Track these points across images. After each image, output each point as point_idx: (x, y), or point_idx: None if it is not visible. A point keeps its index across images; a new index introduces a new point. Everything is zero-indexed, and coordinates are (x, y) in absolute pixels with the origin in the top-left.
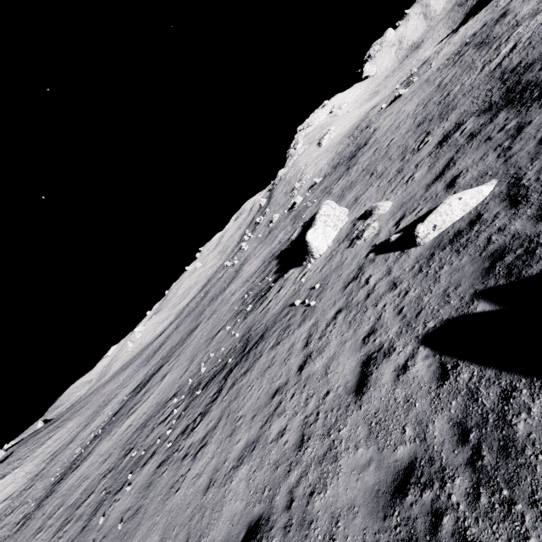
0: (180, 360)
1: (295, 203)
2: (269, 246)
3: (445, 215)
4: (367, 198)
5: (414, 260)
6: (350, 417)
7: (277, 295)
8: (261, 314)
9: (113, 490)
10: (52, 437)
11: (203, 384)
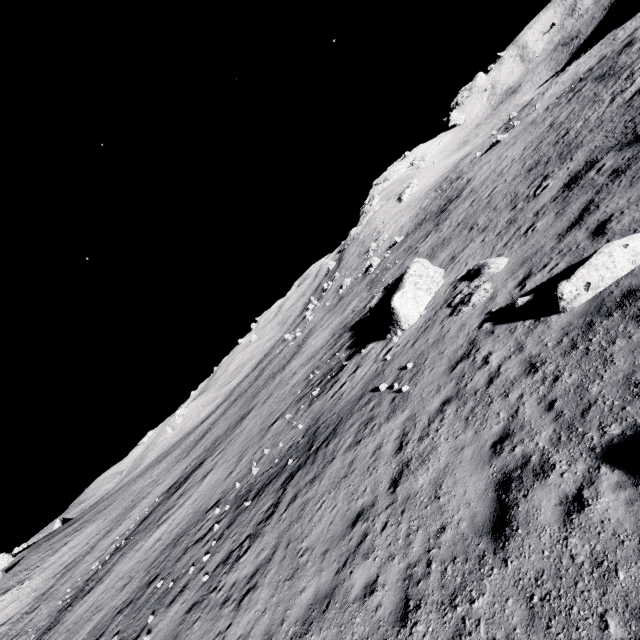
0: (227, 455)
1: (372, 266)
2: (340, 316)
3: (602, 269)
4: (469, 256)
5: (559, 331)
6: (488, 579)
7: (353, 376)
8: (332, 400)
9: (127, 637)
10: (67, 543)
11: (254, 491)
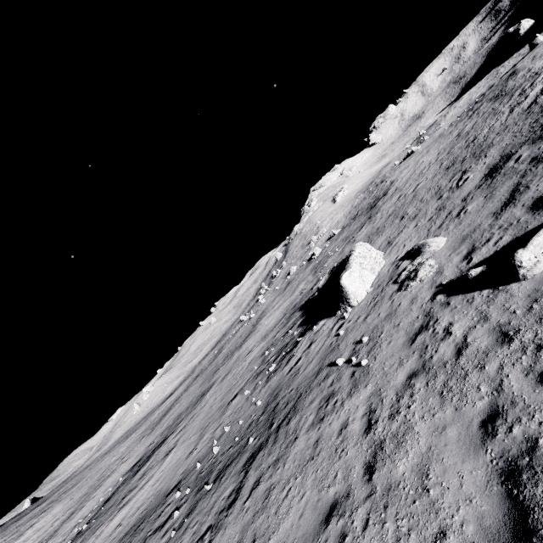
0: (188, 432)
1: (314, 254)
2: (289, 298)
3: None
4: (406, 239)
5: (526, 298)
6: None
7: (307, 351)
8: (289, 376)
9: None
10: (33, 525)
11: (215, 473)
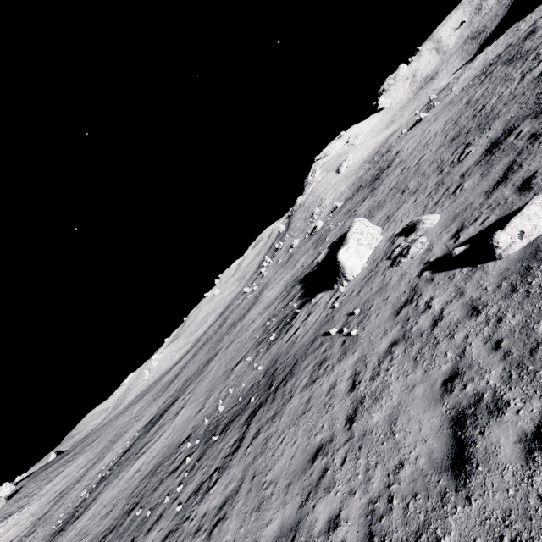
0: (196, 394)
1: (316, 227)
2: (291, 271)
3: (535, 218)
4: (404, 214)
5: (498, 276)
6: (452, 517)
7: (305, 322)
8: (287, 344)
9: None
10: (61, 473)
11: (221, 427)
